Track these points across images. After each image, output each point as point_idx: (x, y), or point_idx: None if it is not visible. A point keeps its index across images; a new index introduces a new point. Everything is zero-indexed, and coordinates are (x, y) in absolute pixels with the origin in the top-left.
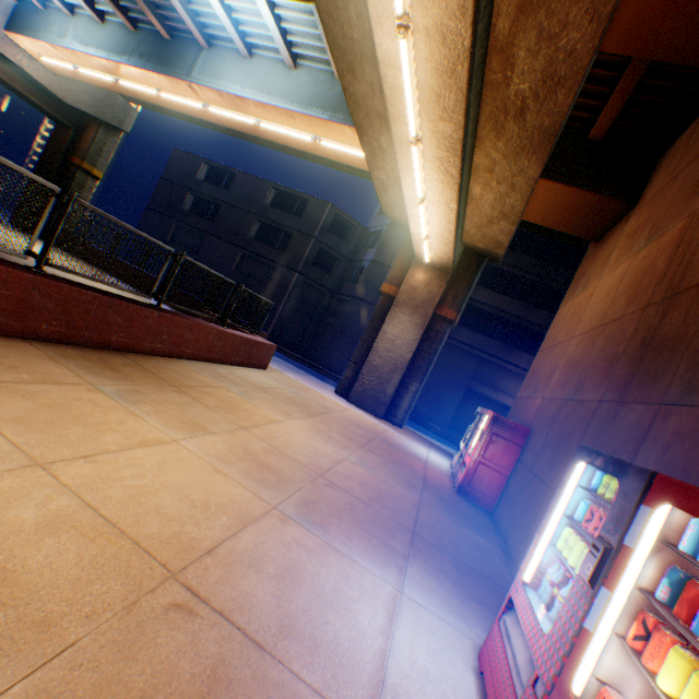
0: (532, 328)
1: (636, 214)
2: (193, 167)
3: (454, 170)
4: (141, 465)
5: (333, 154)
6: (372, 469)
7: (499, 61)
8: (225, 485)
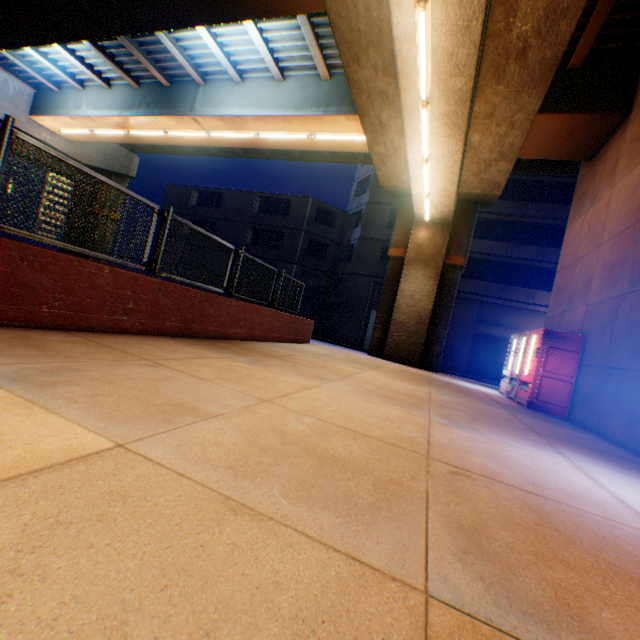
0: (522, 263)
1: (634, 121)
2: (185, 196)
3: (461, 122)
4: (320, 399)
5: (327, 145)
6: (455, 396)
7: (502, 11)
8: (383, 408)
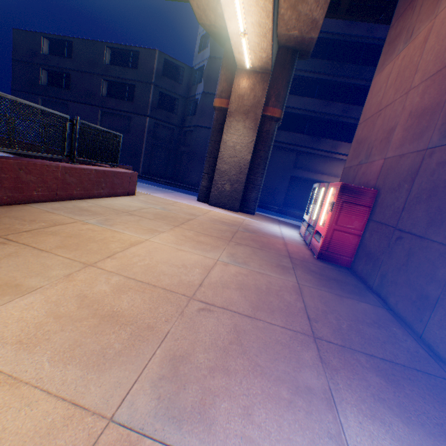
0: (331, 119)
1: None
2: (35, 43)
3: None
4: None
5: None
6: (245, 263)
7: None
8: None
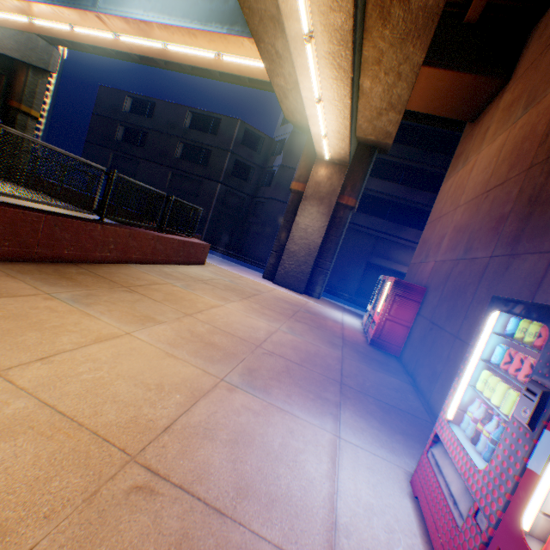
0: (416, 207)
1: (510, 89)
2: (119, 101)
3: (346, 65)
4: (97, 360)
5: (236, 68)
6: (301, 335)
7: None
8: (176, 366)
